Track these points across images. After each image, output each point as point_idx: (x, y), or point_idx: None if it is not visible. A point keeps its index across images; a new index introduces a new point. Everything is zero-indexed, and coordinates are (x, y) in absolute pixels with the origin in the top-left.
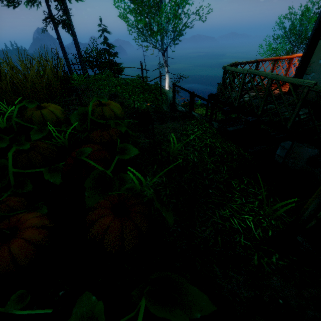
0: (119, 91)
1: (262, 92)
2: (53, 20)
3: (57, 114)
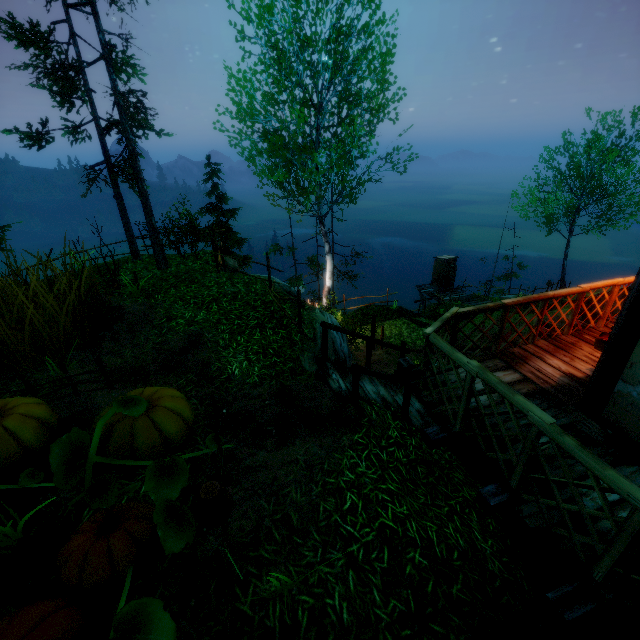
0: (213, 318)
1: (520, 371)
2: (111, 166)
3: (23, 436)
